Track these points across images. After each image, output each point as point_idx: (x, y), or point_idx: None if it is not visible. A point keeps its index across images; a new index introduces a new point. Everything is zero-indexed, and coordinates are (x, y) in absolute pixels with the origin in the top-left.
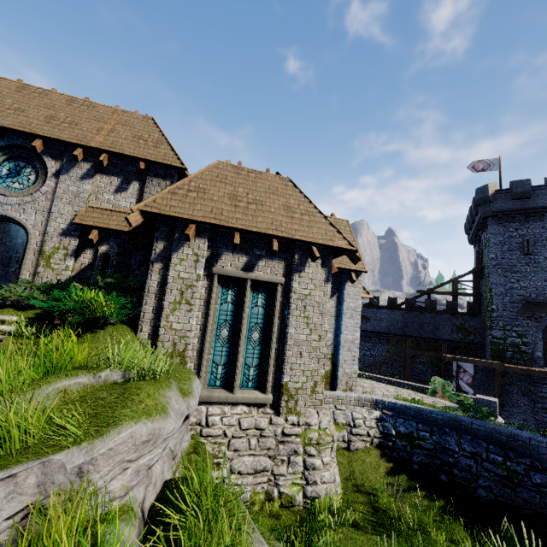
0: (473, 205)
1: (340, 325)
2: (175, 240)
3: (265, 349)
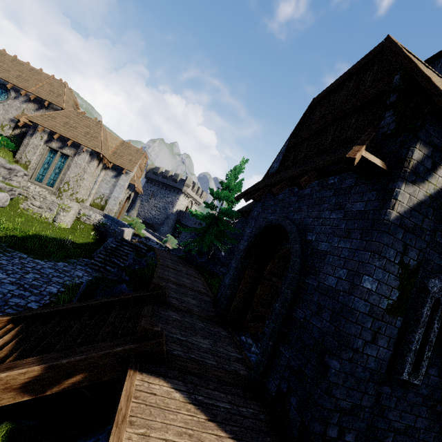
0: None
1: (114, 189)
2: (36, 131)
3: (59, 176)
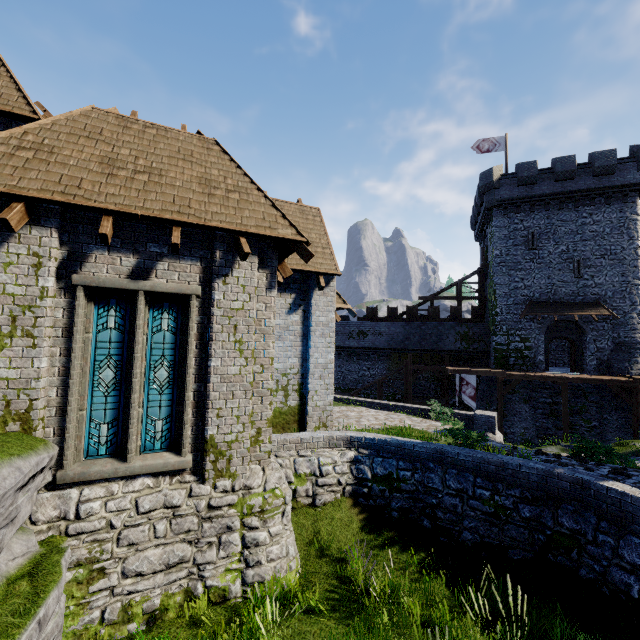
0: (478, 194)
1: (308, 346)
2: None
3: (178, 393)
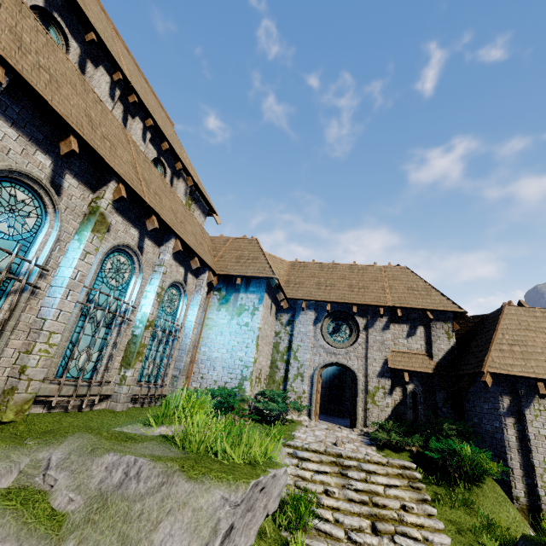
0: None
1: None
2: (522, 396)
3: None
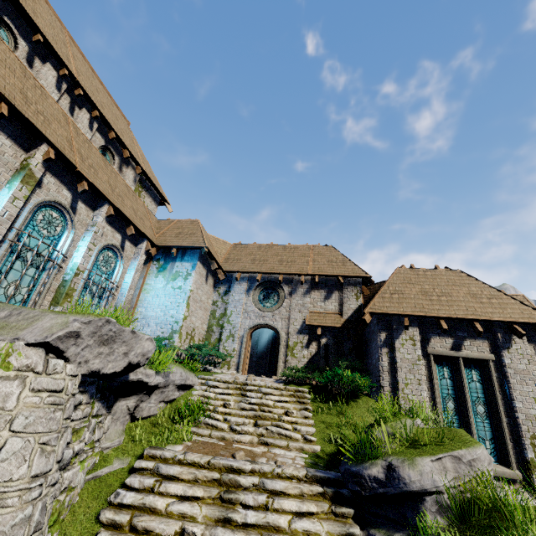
0: None
1: None
2: (394, 330)
3: (495, 423)
